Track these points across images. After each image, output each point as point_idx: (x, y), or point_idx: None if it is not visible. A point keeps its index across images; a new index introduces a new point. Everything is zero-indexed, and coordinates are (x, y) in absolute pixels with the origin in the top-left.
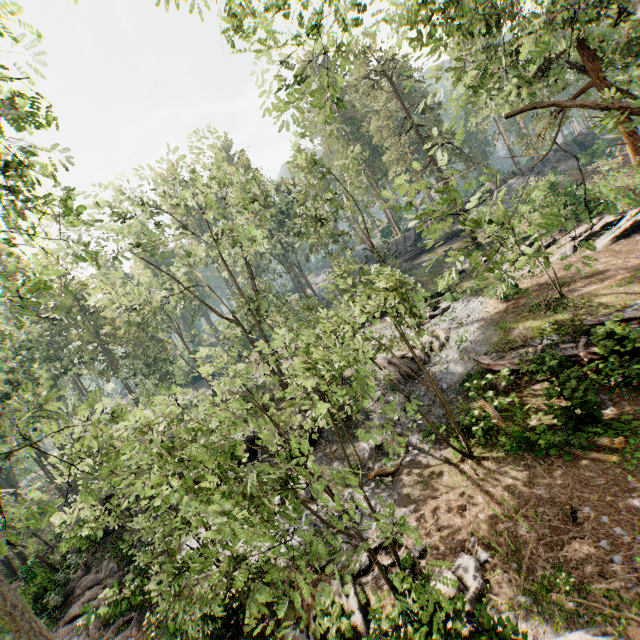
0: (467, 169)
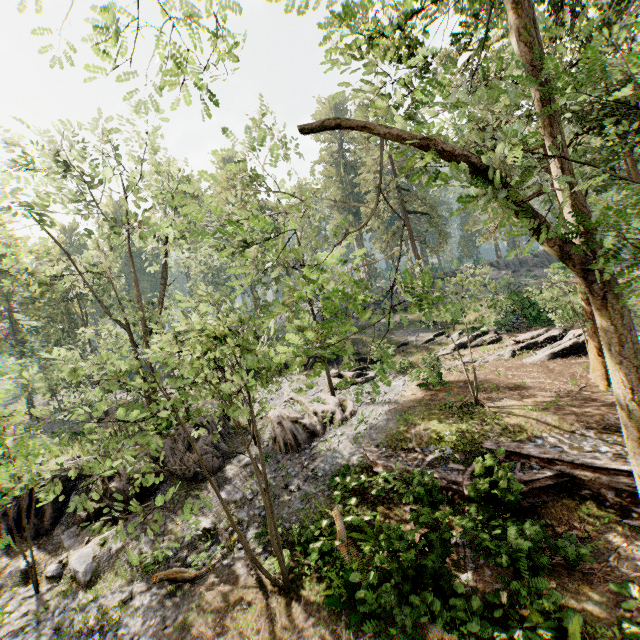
0: (439, 244)
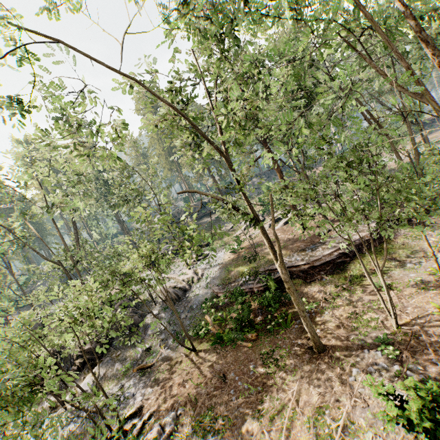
0: (226, 173)
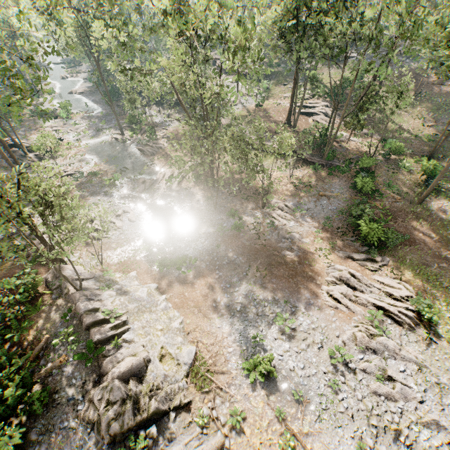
0: None
